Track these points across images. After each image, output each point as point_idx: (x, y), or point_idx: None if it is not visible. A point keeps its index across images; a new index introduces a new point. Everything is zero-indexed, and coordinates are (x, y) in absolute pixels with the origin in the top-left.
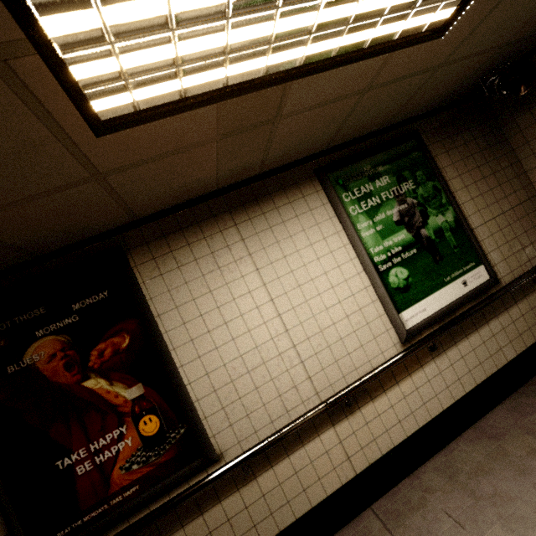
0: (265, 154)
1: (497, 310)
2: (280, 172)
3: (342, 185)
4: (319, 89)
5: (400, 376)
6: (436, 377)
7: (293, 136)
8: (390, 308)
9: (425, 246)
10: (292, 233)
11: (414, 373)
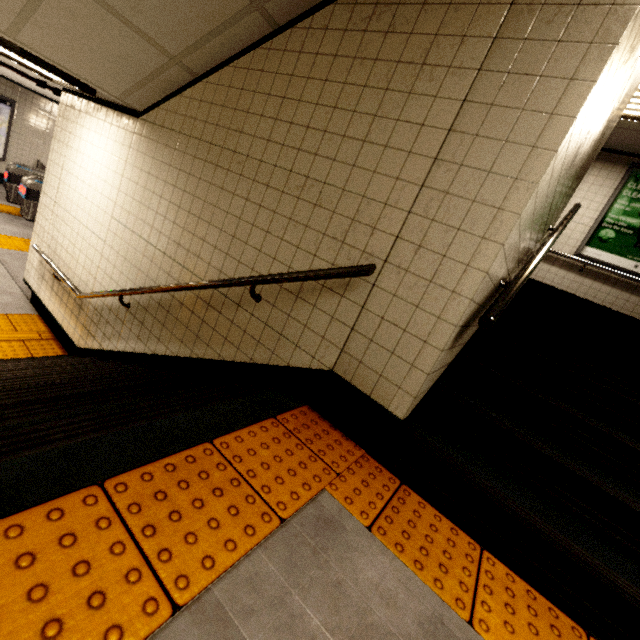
0: (608, 139)
1: (636, 293)
2: (615, 153)
3: (636, 178)
4: (636, 125)
5: (556, 265)
6: (568, 280)
7: (625, 139)
8: (585, 240)
9: (639, 236)
10: (586, 181)
11: (562, 270)
